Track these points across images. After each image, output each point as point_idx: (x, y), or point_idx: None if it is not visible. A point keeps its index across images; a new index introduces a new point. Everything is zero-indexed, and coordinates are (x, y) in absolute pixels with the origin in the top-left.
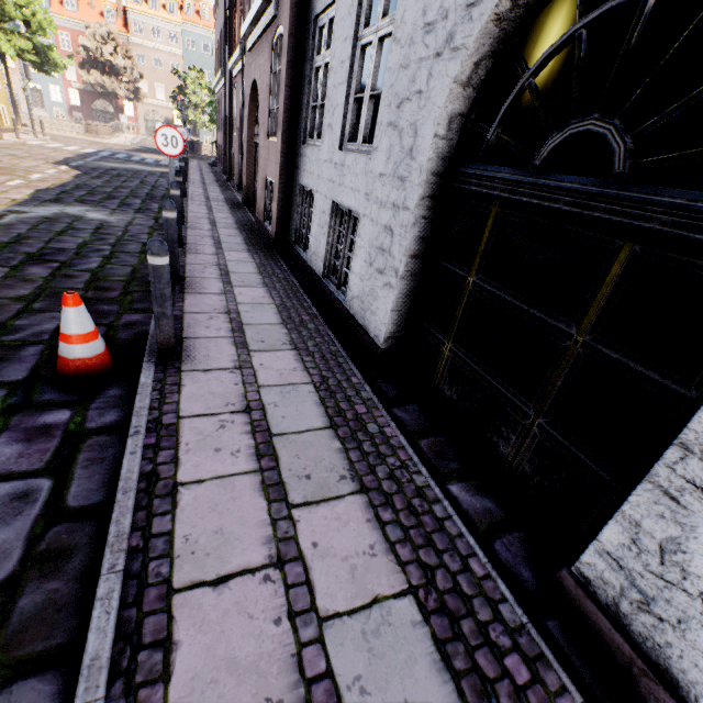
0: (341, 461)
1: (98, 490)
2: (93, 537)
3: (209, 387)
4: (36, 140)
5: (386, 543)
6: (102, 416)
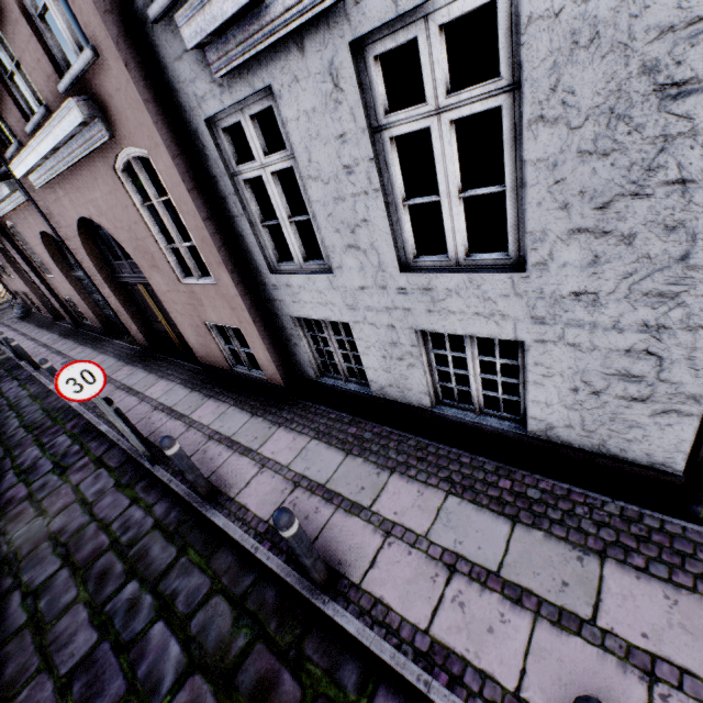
0: None
1: None
2: None
3: None
4: None
5: None
6: None
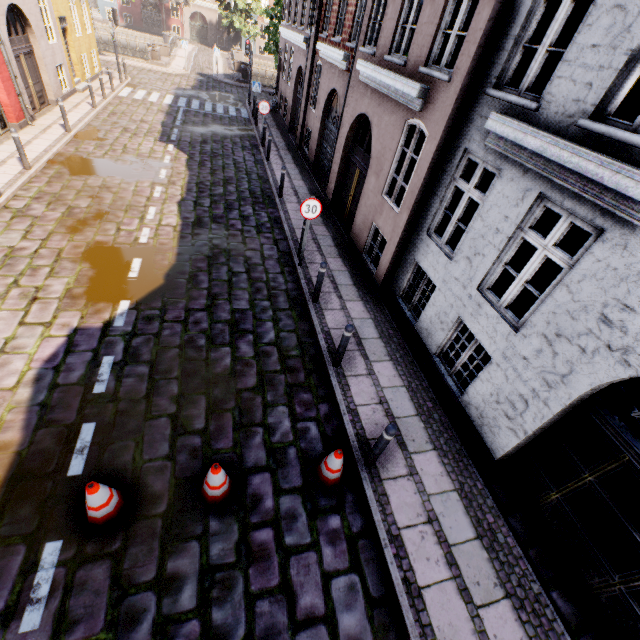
0: (491, 570)
1: (380, 584)
2: (393, 618)
3: (402, 497)
4: (123, 86)
5: (527, 637)
6: (355, 521)
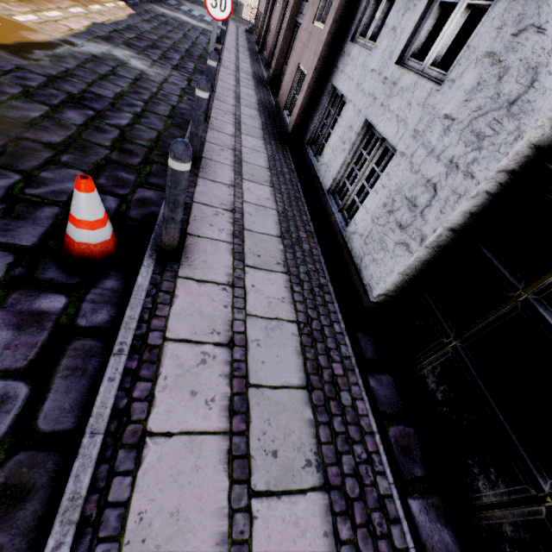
0: (309, 439)
1: (70, 412)
2: (52, 478)
3: (199, 304)
4: None
5: None
6: (94, 313)
